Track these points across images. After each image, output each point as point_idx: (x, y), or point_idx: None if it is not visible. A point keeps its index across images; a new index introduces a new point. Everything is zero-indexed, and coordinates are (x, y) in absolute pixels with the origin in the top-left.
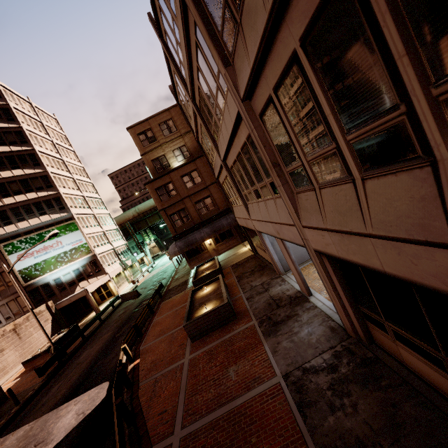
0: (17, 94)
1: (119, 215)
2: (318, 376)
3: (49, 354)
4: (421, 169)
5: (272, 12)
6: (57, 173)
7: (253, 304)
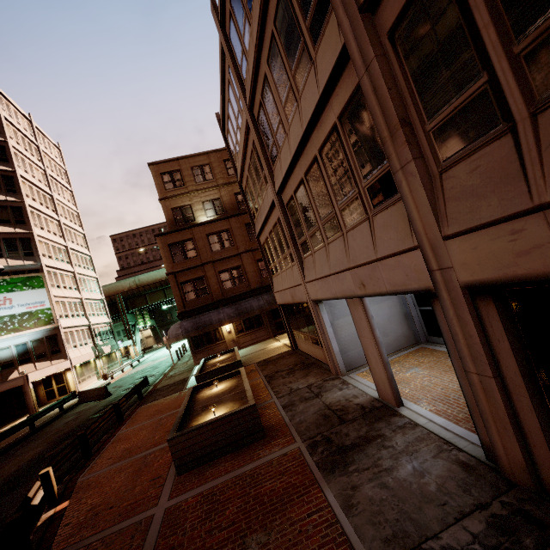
0: (16, 107)
1: (110, 284)
2: None
3: None
4: None
5: None
6: (37, 209)
7: (296, 414)
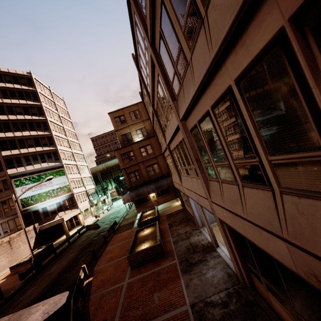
0: (43, 84)
1: (93, 167)
2: (215, 309)
3: (30, 264)
4: (268, 191)
5: (197, 91)
6: (58, 136)
7: (177, 247)
